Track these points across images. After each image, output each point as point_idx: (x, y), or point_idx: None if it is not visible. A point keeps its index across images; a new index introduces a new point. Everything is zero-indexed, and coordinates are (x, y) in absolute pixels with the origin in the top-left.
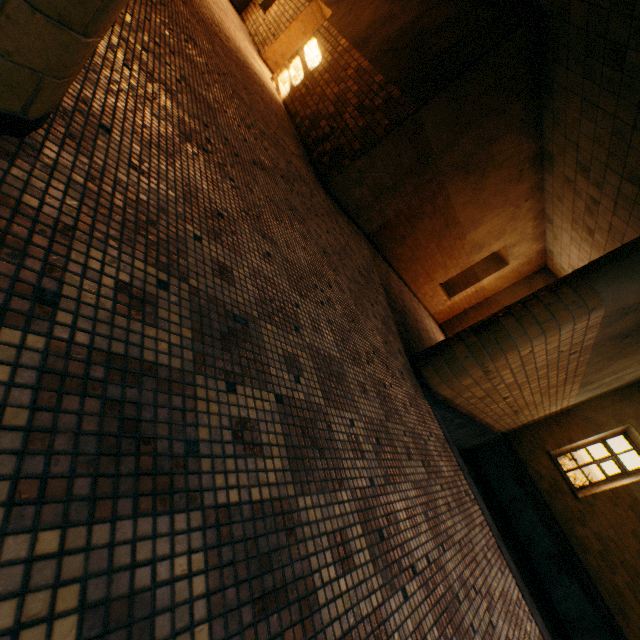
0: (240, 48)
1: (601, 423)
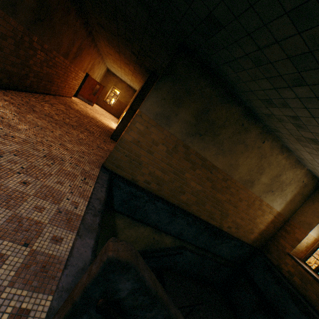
0: (97, 117)
1: (310, 221)
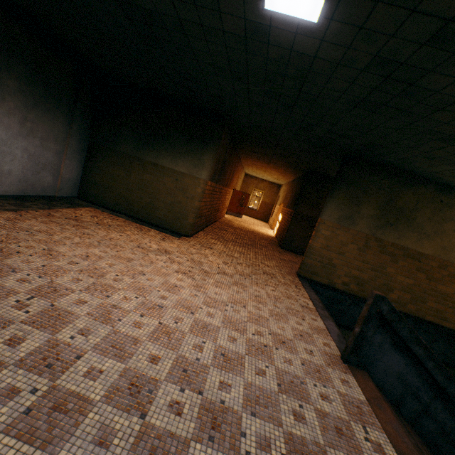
0: (254, 229)
1: None
